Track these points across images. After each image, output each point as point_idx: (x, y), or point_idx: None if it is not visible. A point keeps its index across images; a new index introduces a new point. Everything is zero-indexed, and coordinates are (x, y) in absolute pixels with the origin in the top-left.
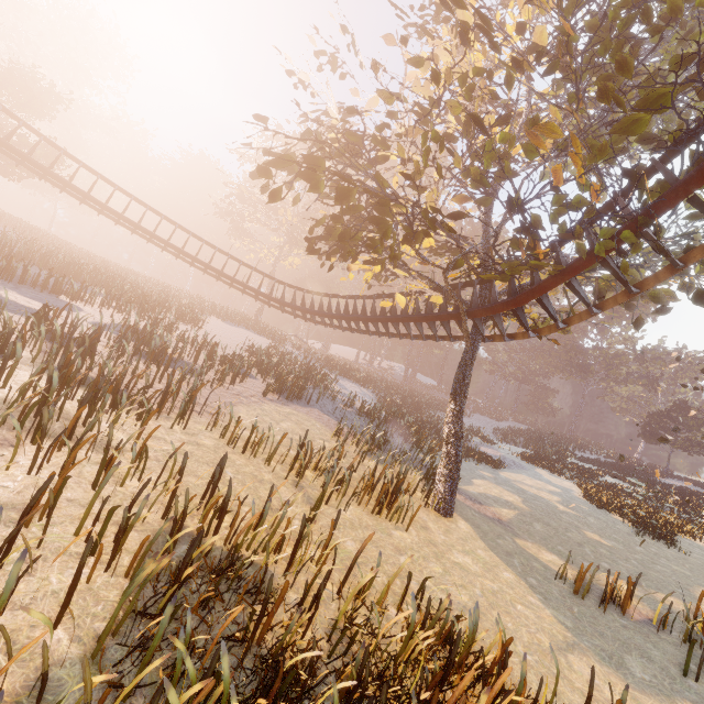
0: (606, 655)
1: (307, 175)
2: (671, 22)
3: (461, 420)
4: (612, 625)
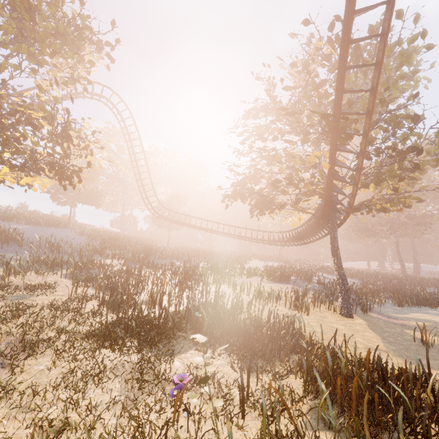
0: (407, 356)
1: (232, 197)
2: None
3: (340, 266)
4: (438, 355)
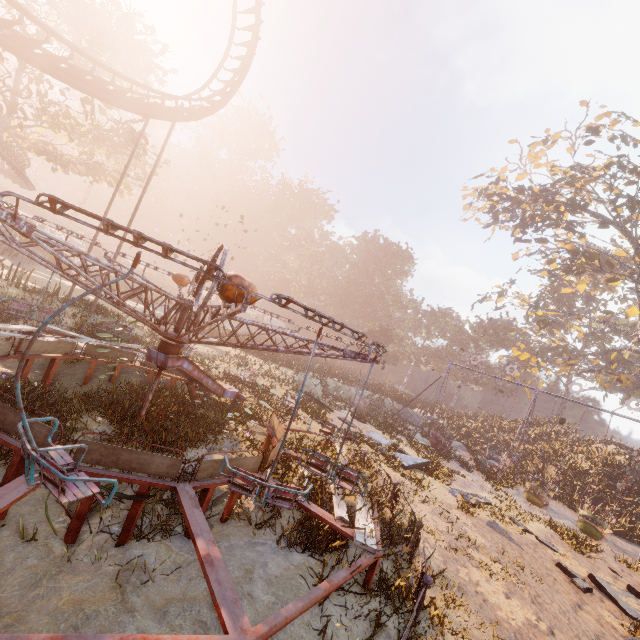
0: None
1: None
2: None
3: None
4: None
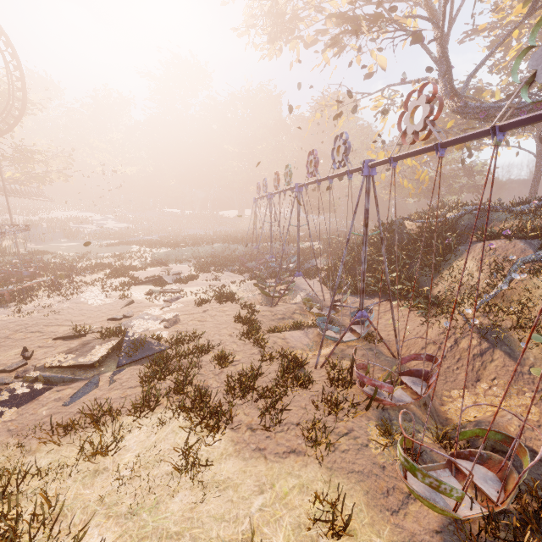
0: None
1: None
2: None
3: None
4: None
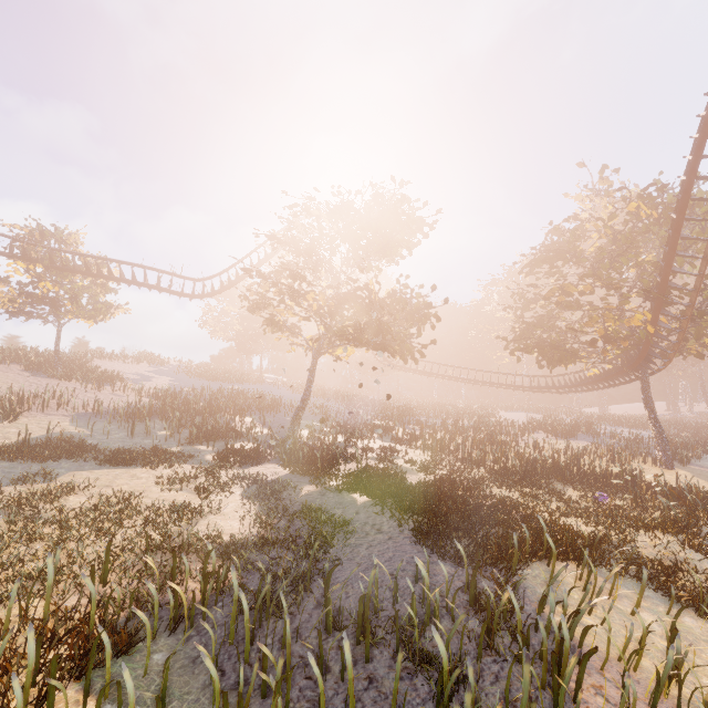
0: None
1: (526, 350)
2: (649, 233)
3: (655, 418)
4: None
